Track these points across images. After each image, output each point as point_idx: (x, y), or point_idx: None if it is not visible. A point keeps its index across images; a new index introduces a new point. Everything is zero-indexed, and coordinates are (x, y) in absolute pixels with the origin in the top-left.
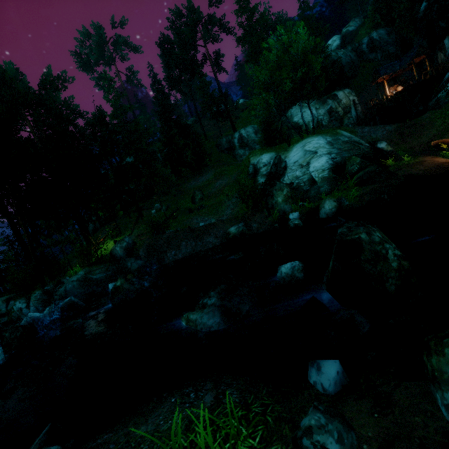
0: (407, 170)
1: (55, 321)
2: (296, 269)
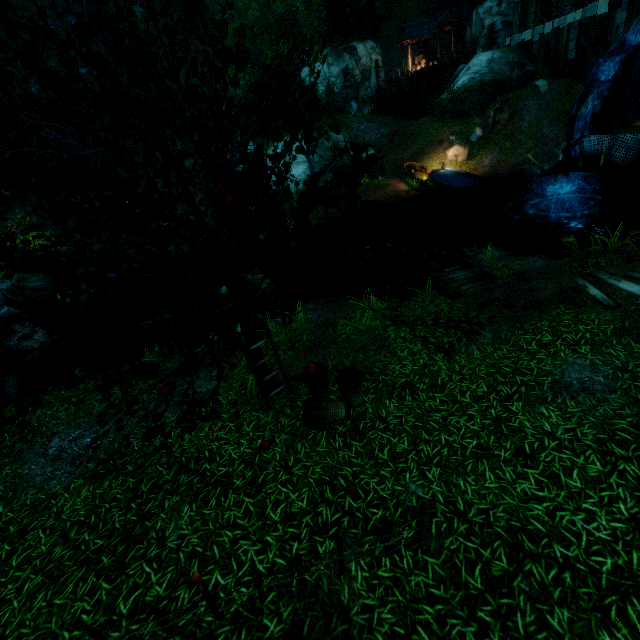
0: (370, 194)
1: None
2: None
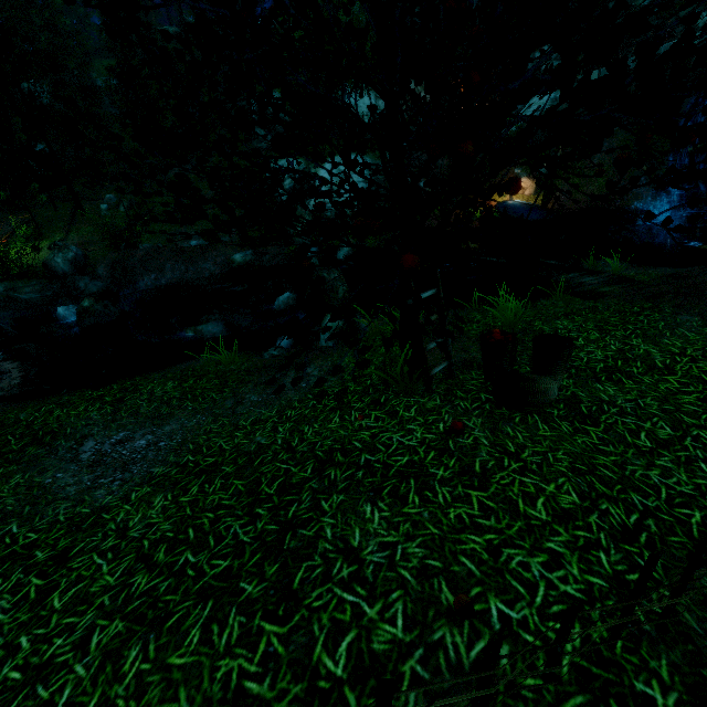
0: (431, 221)
1: None
2: (291, 299)
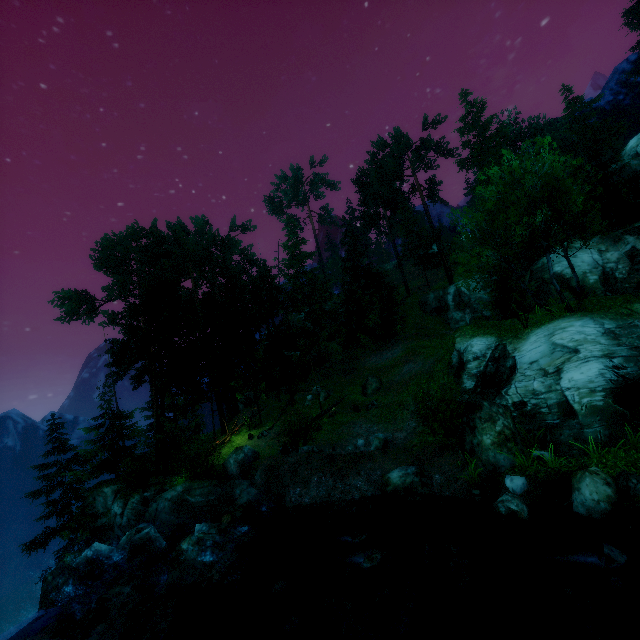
0: None
1: (122, 562)
2: None
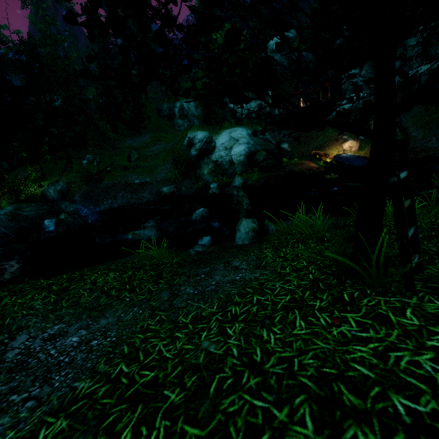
0: (292, 167)
1: None
2: (204, 212)
